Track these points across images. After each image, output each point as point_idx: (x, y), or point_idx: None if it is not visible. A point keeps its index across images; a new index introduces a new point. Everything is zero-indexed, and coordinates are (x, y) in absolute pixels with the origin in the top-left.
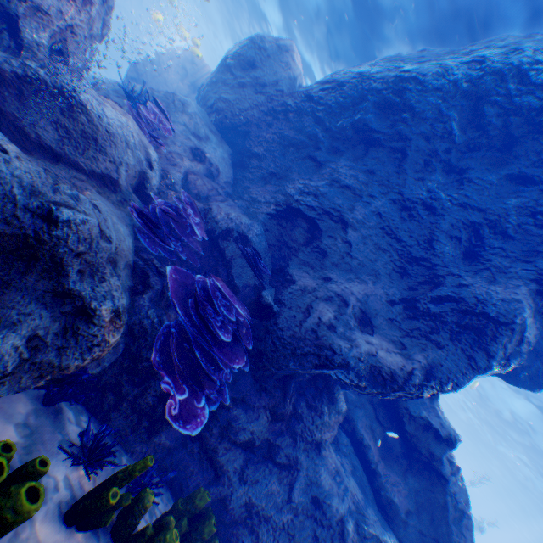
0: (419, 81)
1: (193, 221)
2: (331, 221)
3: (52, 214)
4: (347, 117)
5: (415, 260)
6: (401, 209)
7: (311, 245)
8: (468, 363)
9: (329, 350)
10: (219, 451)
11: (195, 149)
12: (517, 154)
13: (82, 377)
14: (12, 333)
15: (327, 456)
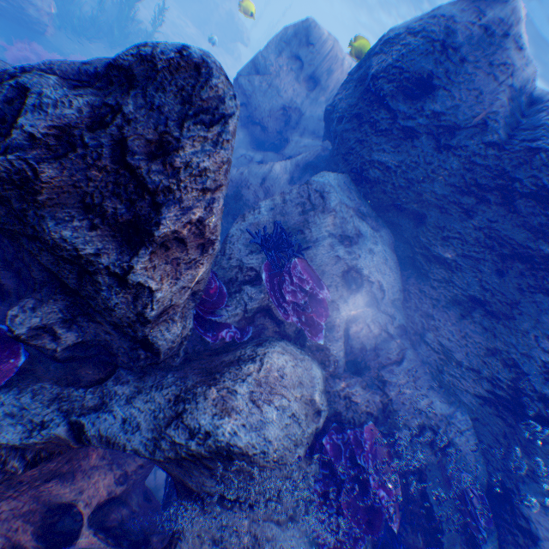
0: None
1: (390, 518)
2: None
3: None
4: None
5: None
6: None
7: None
8: None
9: None
10: None
11: (348, 272)
12: None
13: None
14: None
15: None
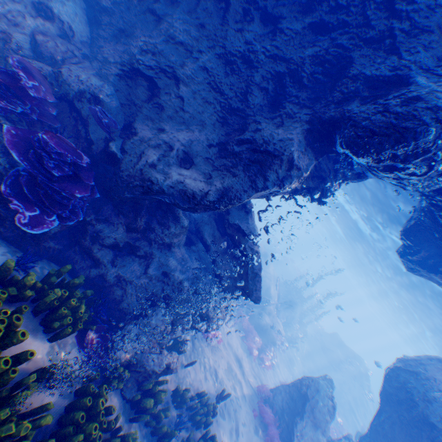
0: None
1: (26, 84)
2: (167, 79)
3: None
4: None
5: (234, 112)
6: (226, 64)
7: (153, 103)
8: (251, 186)
9: (149, 182)
10: (93, 250)
11: (41, 6)
12: None
13: None
14: None
15: (175, 250)
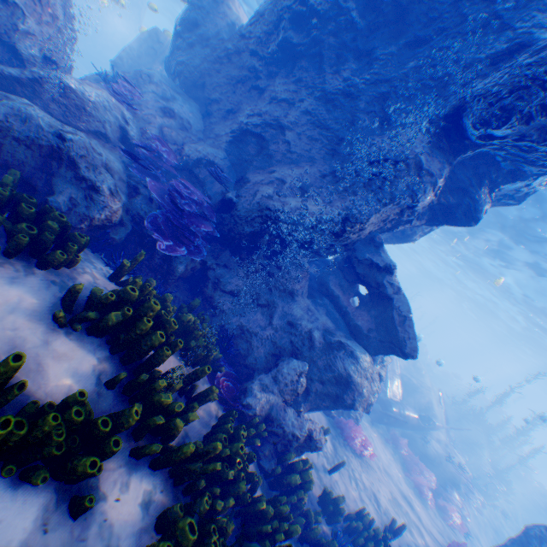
0: None
1: (161, 149)
2: (273, 130)
3: (62, 135)
4: (273, 41)
5: (342, 141)
6: (326, 103)
7: (262, 154)
8: (376, 199)
9: (268, 211)
10: (214, 297)
11: (166, 110)
12: (410, 21)
13: (106, 230)
14: (61, 195)
15: (298, 299)
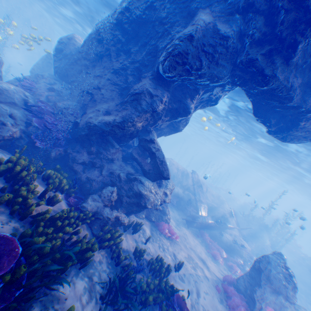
0: (102, 28)
1: (42, 105)
2: (95, 90)
3: None
4: (92, 52)
5: (124, 89)
6: (116, 74)
7: (92, 101)
8: (135, 110)
9: (89, 123)
10: (74, 166)
11: (51, 89)
12: (141, 36)
13: (12, 141)
14: None
15: (116, 162)
